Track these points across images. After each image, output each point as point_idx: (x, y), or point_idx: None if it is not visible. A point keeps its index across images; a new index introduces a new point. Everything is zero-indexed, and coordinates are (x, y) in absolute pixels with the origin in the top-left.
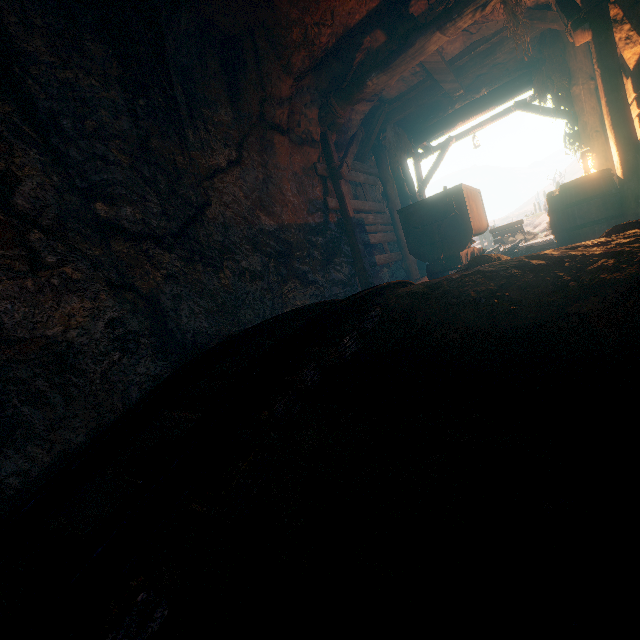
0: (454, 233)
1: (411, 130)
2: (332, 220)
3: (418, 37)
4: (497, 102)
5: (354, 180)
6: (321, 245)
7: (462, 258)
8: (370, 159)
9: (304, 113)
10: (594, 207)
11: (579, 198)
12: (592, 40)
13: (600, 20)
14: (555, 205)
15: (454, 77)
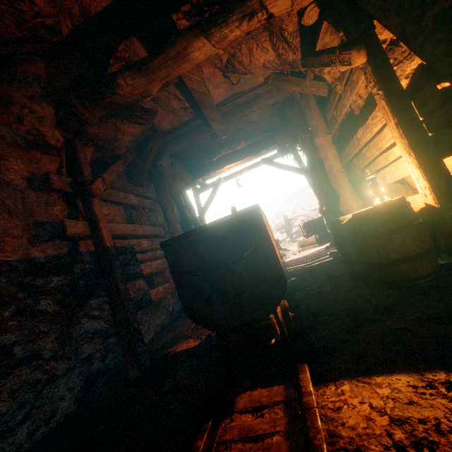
0: (256, 281)
1: (188, 166)
2: (86, 248)
3: (179, 37)
4: (253, 153)
5: (123, 201)
6: (58, 287)
7: (275, 324)
8: (150, 185)
9: (29, 107)
10: (408, 239)
11: (387, 227)
12: (367, 63)
13: (372, 44)
14: (345, 233)
15: (221, 118)
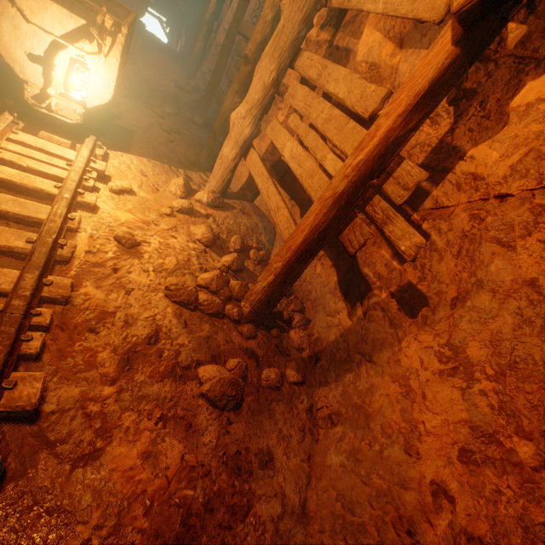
0: None
1: None
2: None
3: None
4: (156, 10)
5: None
6: None
7: None
8: None
9: None
10: None
11: None
12: (180, 27)
13: (182, 25)
14: None
15: None
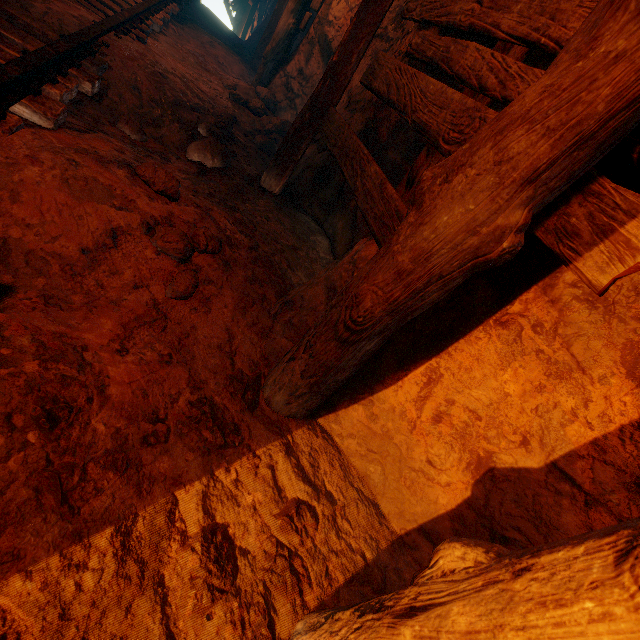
0: None
1: None
2: None
3: None
4: None
5: None
6: None
7: None
8: None
9: None
10: None
11: None
12: (252, 7)
13: (256, 5)
14: None
15: None
